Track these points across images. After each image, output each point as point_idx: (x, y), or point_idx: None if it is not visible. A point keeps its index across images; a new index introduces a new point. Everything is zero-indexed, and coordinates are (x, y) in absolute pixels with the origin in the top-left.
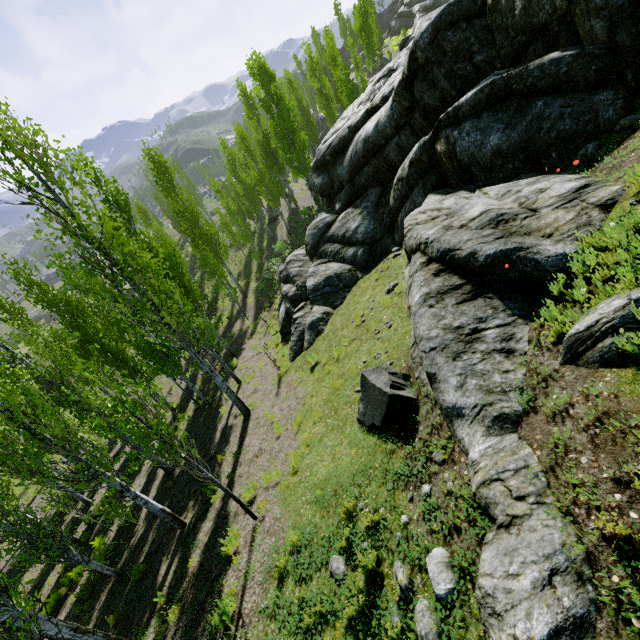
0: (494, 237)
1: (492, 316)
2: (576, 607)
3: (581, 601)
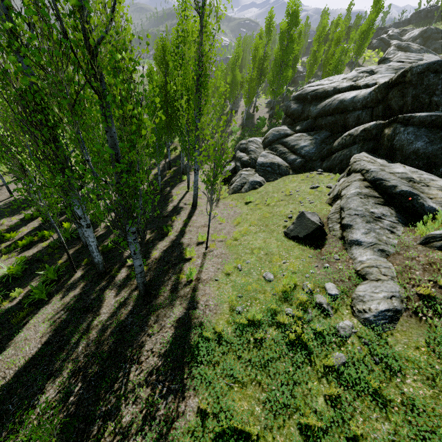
0: (408, 185)
1: (389, 216)
2: (398, 307)
3: (400, 306)
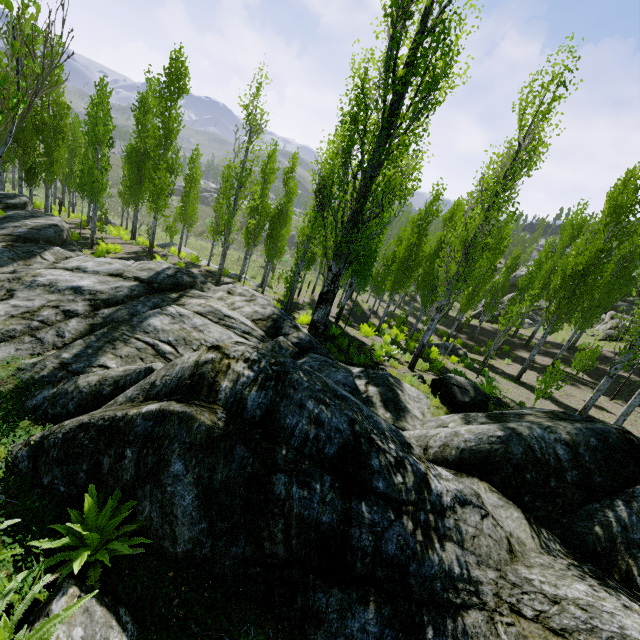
0: None
1: None
2: None
3: None
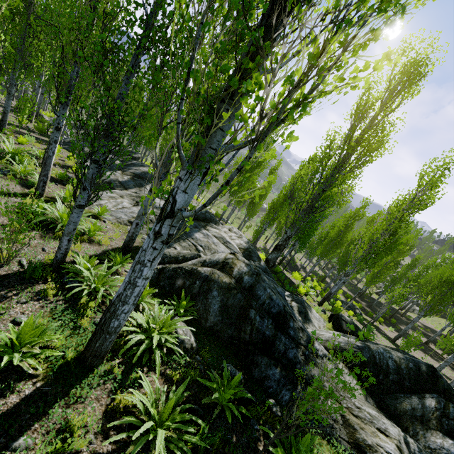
0: None
1: None
2: None
3: None
